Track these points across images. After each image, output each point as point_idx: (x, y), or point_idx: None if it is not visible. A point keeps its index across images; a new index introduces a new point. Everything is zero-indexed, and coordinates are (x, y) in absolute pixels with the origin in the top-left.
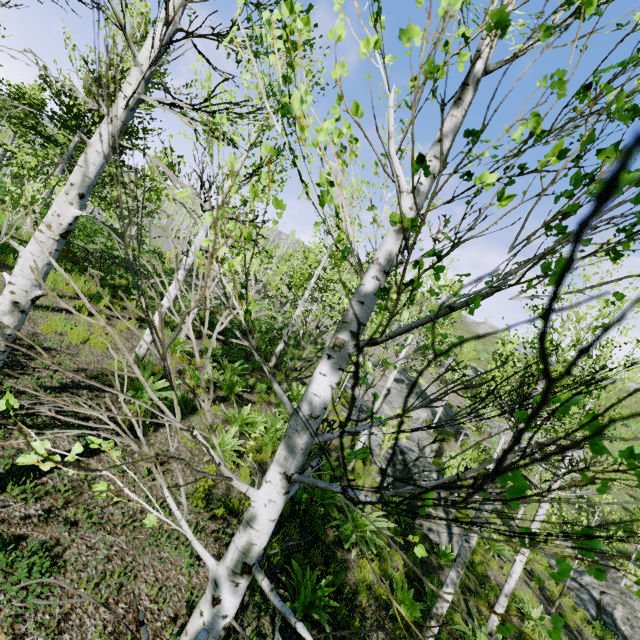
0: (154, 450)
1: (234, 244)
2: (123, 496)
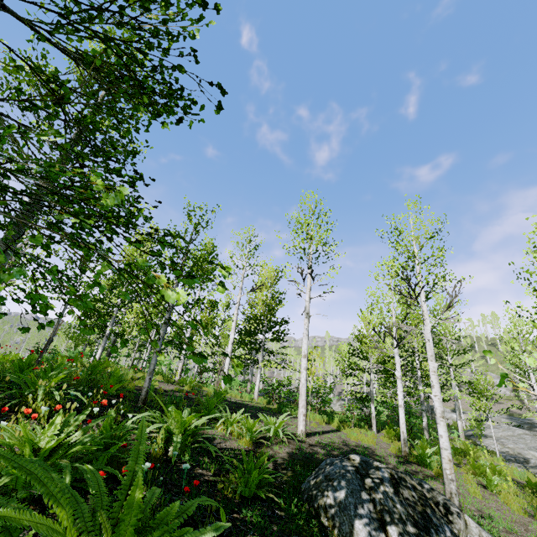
0: (466, 489)
1: (378, 357)
2: (489, 508)
